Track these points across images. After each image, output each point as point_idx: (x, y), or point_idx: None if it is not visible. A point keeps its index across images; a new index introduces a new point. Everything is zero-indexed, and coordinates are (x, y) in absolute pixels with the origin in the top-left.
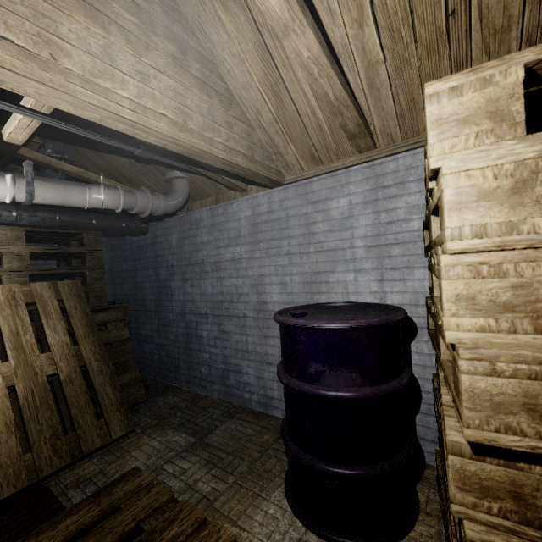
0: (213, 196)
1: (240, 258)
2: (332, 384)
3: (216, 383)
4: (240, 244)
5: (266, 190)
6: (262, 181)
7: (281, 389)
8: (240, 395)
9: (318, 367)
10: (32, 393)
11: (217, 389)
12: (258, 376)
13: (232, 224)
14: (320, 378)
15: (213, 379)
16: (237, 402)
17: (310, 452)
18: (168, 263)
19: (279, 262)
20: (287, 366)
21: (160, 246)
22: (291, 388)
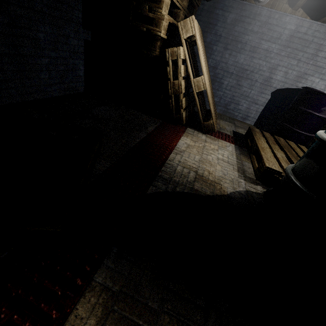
0: (273, 0)
1: (271, 51)
2: (325, 114)
3: (221, 106)
4: (276, 43)
5: (307, 17)
6: (325, 19)
7: (256, 114)
8: (233, 113)
9: (325, 109)
10: (211, 92)
11: (220, 109)
12: (247, 107)
13: (279, 29)
14: (322, 112)
15: (220, 104)
16: (229, 116)
17: (302, 130)
18: (218, 33)
19: (291, 62)
20: (309, 106)
21: (216, 16)
22: (311, 113)
